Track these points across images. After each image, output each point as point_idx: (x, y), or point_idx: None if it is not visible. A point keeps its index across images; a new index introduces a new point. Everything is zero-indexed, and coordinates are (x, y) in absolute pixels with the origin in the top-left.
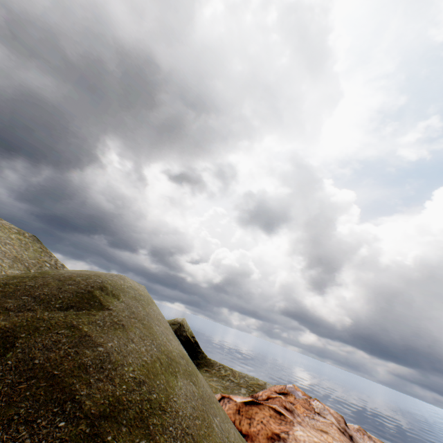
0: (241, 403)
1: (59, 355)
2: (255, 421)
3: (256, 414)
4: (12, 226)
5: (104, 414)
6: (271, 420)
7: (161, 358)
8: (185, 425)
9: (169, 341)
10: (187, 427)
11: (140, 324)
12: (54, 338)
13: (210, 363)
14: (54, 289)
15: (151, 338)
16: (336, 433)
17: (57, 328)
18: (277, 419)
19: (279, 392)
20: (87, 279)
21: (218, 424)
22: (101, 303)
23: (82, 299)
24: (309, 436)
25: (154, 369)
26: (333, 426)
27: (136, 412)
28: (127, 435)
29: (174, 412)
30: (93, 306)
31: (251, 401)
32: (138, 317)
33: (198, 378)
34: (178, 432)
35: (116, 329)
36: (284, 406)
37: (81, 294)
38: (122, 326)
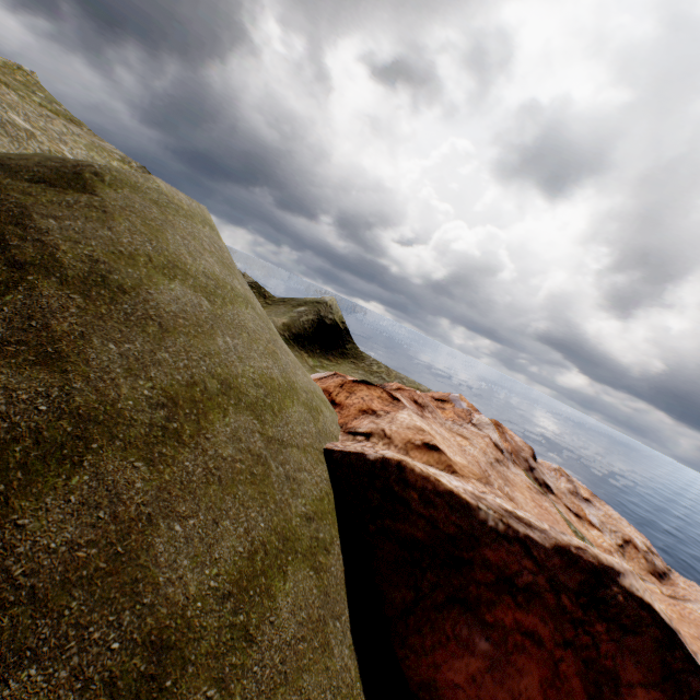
0: (350, 380)
1: (1, 210)
2: (354, 396)
3: (360, 391)
4: (114, 151)
5: (32, 262)
6: (377, 400)
7: (155, 258)
8: (154, 313)
9: (192, 256)
10: (156, 315)
11: (138, 220)
12: (2, 197)
13: (360, 357)
14: (31, 163)
15: (149, 238)
16: (482, 444)
17: (11, 191)
18: (386, 402)
19: (438, 398)
20: (81, 162)
21: (230, 343)
22: (86, 186)
23: (62, 177)
24: (412, 420)
25: (131, 259)
26: (485, 439)
27: (78, 275)
28: (56, 284)
29: (141, 298)
30: (74, 186)
31: (362, 381)
32: (140, 214)
33: (231, 305)
34: (137, 312)
35: (92, 212)
36: (415, 400)
37: (63, 173)
38: (104, 212)
